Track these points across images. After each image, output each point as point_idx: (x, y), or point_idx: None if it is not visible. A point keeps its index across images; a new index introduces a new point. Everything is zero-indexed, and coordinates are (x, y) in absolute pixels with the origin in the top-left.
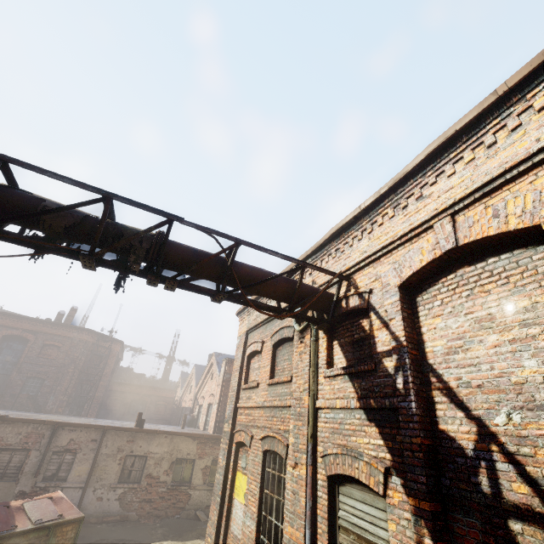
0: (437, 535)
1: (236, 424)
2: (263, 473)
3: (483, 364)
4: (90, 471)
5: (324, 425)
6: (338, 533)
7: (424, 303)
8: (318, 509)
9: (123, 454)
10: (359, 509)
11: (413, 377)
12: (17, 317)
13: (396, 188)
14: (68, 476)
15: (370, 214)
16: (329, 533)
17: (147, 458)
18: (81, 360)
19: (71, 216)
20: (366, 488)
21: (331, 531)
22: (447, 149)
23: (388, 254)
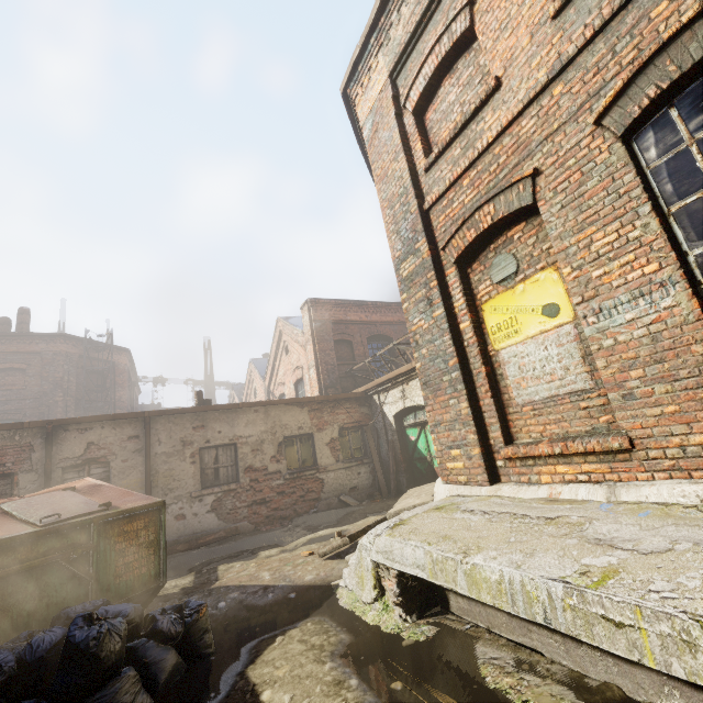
0: None
1: (439, 236)
2: (644, 180)
3: None
4: (146, 482)
5: None
6: None
7: None
8: None
9: (194, 448)
10: None
11: None
12: None
13: None
14: None
15: None
16: None
17: (237, 446)
18: (70, 383)
19: None
20: None
21: None
22: None
23: None
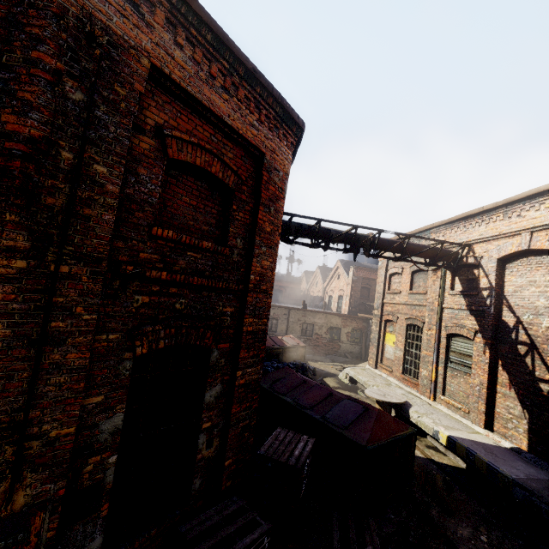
0: (491, 349)
1: (384, 311)
2: (406, 333)
3: (526, 298)
4: (287, 329)
5: (446, 315)
6: (450, 352)
7: (509, 268)
8: (440, 345)
9: (301, 322)
10: (461, 345)
11: (495, 300)
12: None
13: (507, 204)
14: (276, 330)
15: (489, 213)
16: (445, 352)
17: (314, 325)
18: None
19: (341, 235)
20: (465, 338)
21: (446, 352)
22: (539, 195)
23: (495, 240)
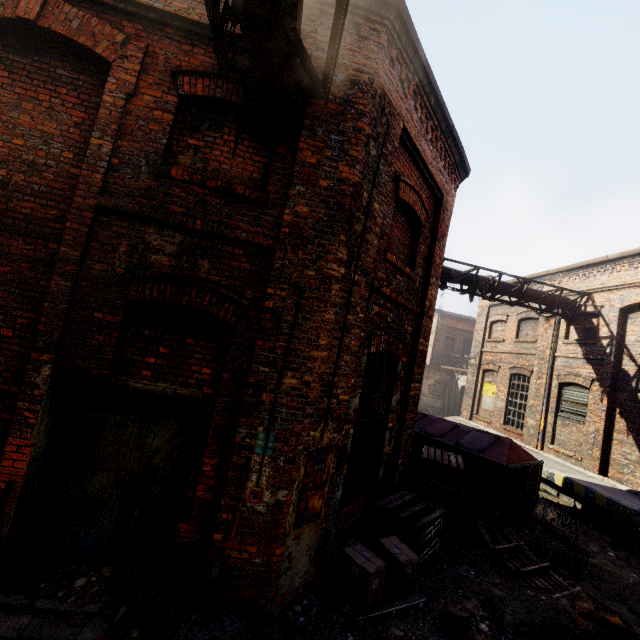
0: (609, 397)
1: (482, 360)
2: (510, 383)
3: None
4: None
5: (559, 364)
6: (561, 402)
7: (632, 318)
8: (551, 394)
9: None
10: (574, 394)
11: (615, 349)
12: None
13: (634, 255)
14: None
15: (613, 263)
16: (556, 401)
17: None
18: None
19: (461, 276)
20: (580, 387)
21: (557, 401)
22: None
23: (618, 289)
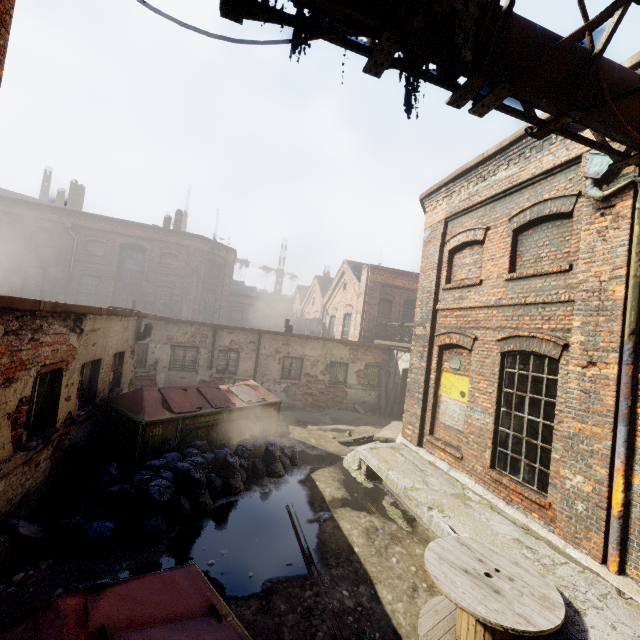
0: None
1: (437, 327)
2: (501, 373)
3: None
4: (255, 368)
5: None
6: None
7: None
8: (639, 409)
9: (281, 355)
10: None
11: None
12: (127, 223)
13: None
14: (237, 371)
15: None
16: None
17: (303, 360)
18: (201, 270)
19: None
20: None
21: None
22: None
23: None
